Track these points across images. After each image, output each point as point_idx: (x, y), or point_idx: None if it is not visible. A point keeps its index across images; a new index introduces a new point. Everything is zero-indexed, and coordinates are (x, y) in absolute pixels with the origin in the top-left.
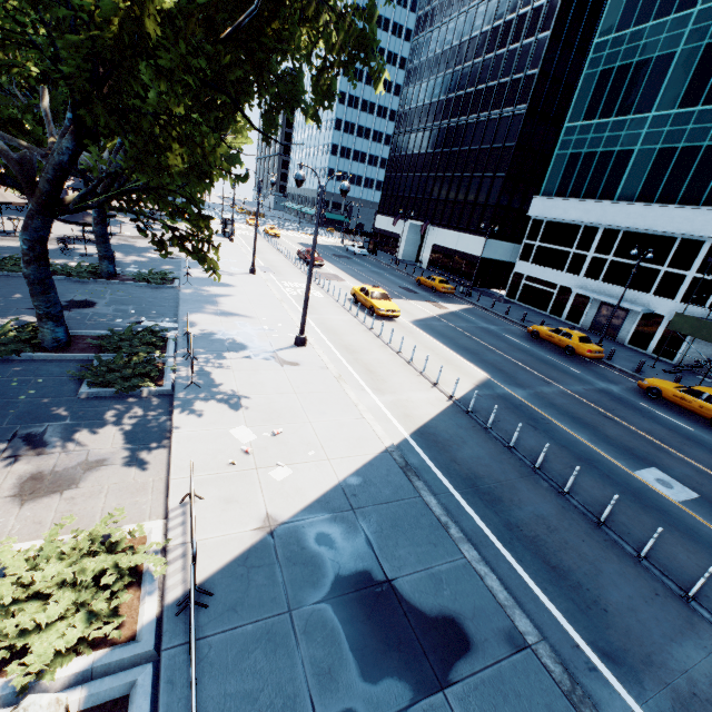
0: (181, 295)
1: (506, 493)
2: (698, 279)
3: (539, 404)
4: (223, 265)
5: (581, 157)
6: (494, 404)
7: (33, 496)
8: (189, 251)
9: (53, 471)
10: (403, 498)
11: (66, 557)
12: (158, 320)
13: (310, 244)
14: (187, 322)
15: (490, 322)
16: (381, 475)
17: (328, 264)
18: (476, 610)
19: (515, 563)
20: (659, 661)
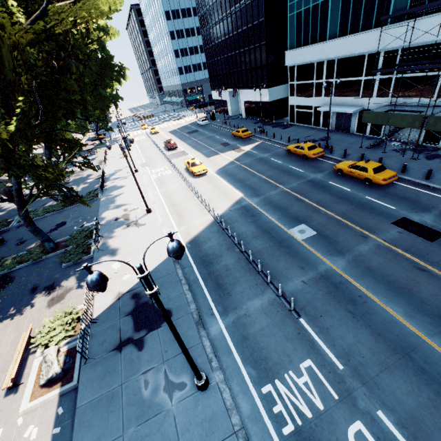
0: (101, 202)
1: (216, 259)
2: (382, 80)
3: (262, 205)
4: (122, 172)
5: (302, 14)
6: (236, 213)
7: (52, 305)
8: (76, 200)
9: (57, 296)
10: (169, 274)
11: (60, 319)
12: (91, 221)
13: (176, 129)
14: (97, 221)
15: (267, 151)
16: (164, 267)
17: (182, 143)
18: (179, 306)
19: (204, 287)
20: (239, 307)
